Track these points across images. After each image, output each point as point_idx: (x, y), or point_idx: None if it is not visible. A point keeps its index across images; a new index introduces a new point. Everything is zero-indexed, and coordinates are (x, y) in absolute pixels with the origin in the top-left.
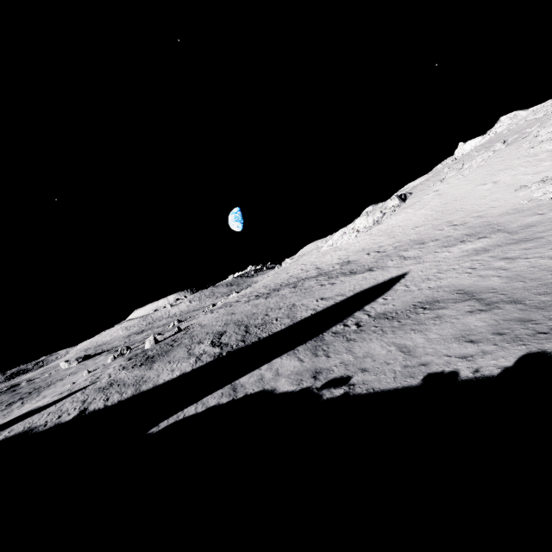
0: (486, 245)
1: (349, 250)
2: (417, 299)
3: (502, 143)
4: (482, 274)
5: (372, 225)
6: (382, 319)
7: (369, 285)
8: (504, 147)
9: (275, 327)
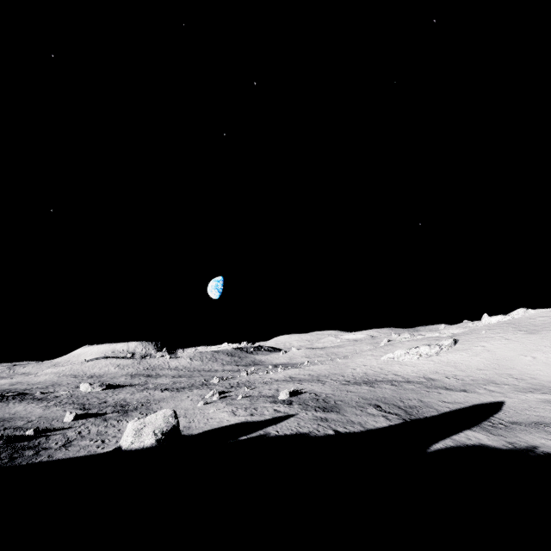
0: None
1: (420, 368)
2: (532, 419)
3: (528, 330)
4: None
5: (432, 354)
6: (518, 425)
7: (478, 402)
8: (530, 333)
9: (428, 412)
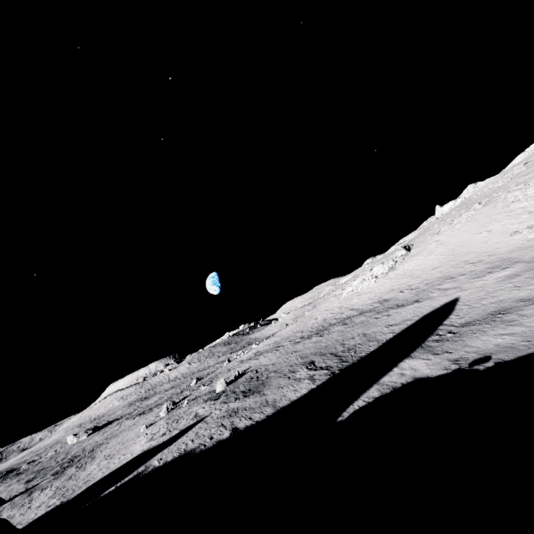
0: (514, 272)
1: (376, 292)
2: (488, 310)
3: (479, 204)
4: (530, 288)
5: (388, 271)
6: (471, 326)
7: (429, 310)
8: (481, 207)
9: (366, 348)
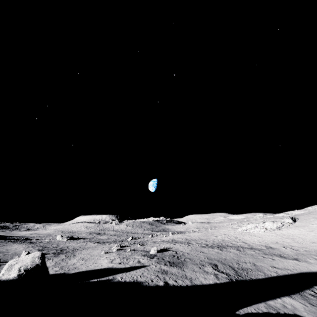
0: None
1: (264, 239)
2: None
3: None
4: None
5: (275, 228)
6: None
7: (306, 270)
8: None
9: (256, 274)
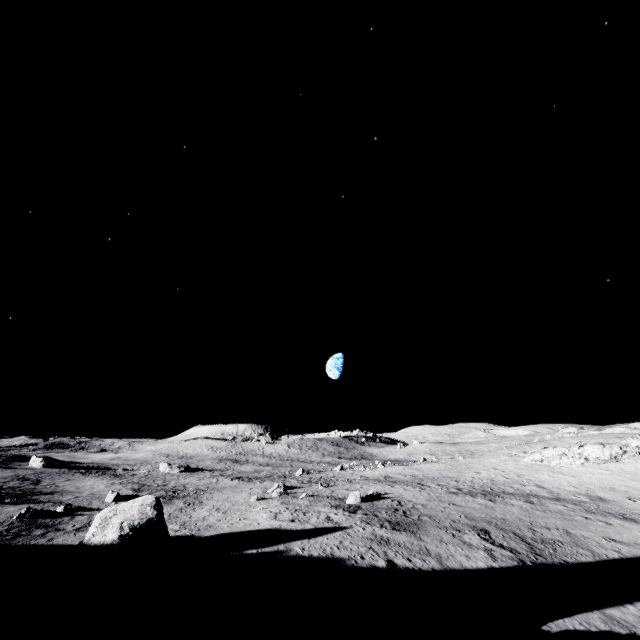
0: None
1: (583, 480)
2: None
3: None
4: None
5: (608, 459)
6: None
7: None
8: None
9: (574, 554)
